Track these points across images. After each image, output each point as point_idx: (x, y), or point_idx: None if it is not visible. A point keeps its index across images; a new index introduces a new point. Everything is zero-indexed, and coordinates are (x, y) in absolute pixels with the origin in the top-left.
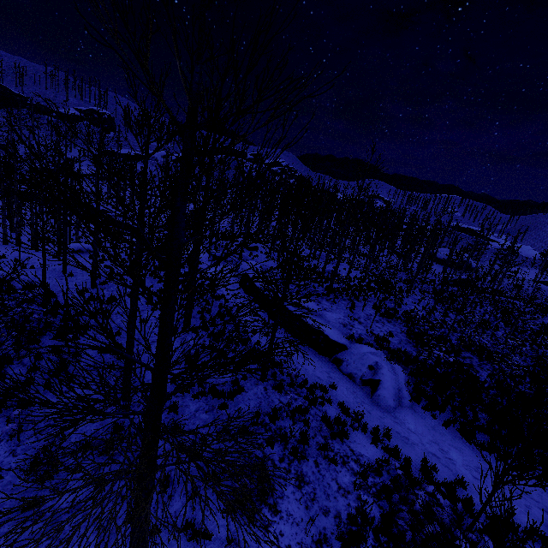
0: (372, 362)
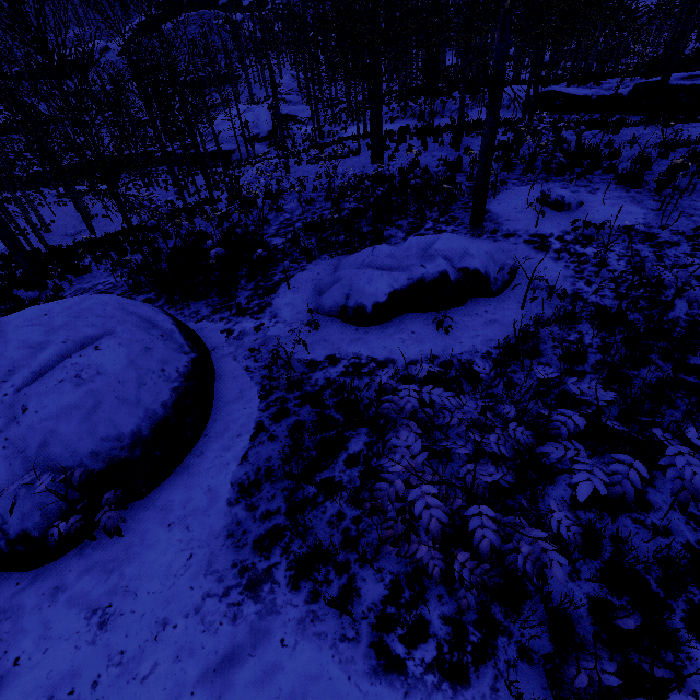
0: None
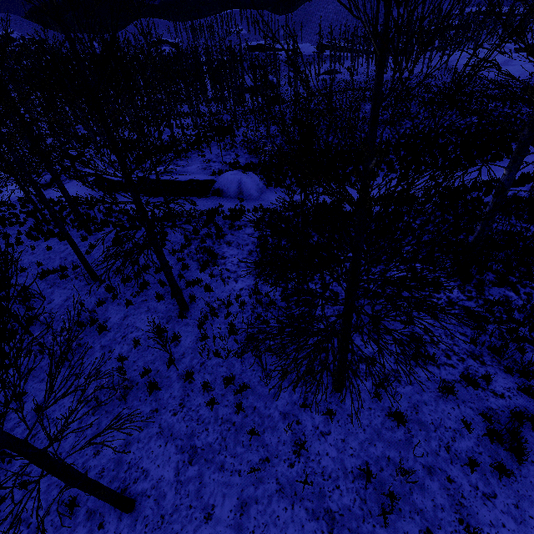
0: (235, 179)
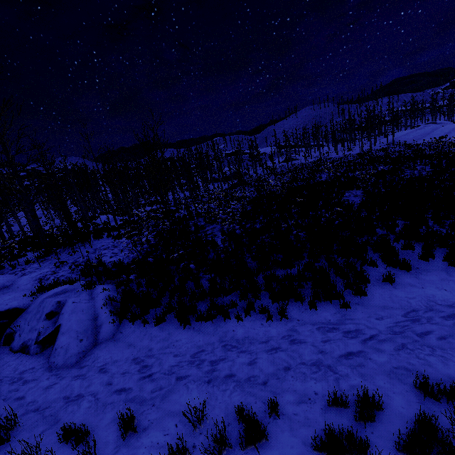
0: (50, 307)
